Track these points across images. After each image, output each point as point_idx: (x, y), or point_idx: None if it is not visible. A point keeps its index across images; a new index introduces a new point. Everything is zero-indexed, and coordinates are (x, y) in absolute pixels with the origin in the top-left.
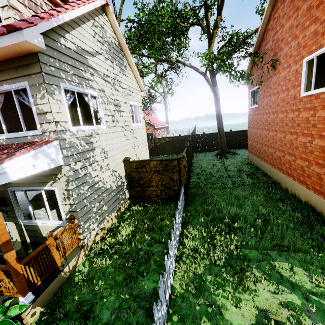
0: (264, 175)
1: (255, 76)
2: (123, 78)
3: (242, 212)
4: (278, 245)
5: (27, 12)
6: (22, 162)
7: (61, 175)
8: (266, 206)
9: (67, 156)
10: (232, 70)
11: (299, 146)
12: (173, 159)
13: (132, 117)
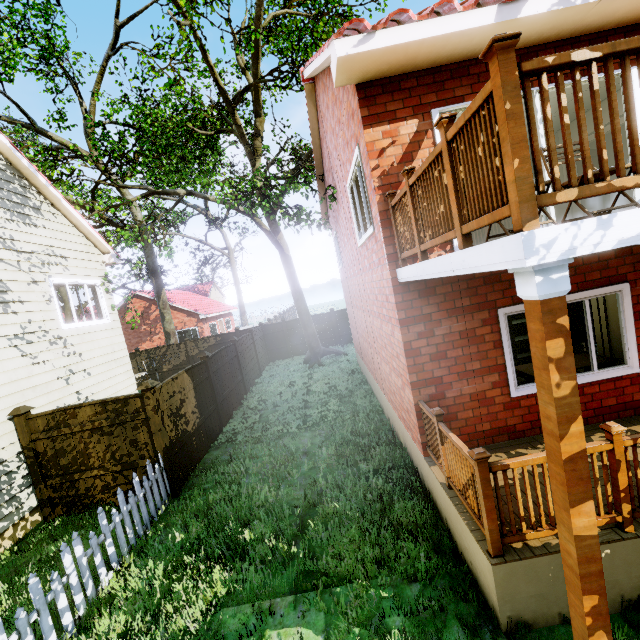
0: (368, 393)
1: (331, 215)
2: (25, 231)
3: (284, 493)
4: (310, 573)
5: None
6: None
7: None
8: (336, 469)
9: None
10: (276, 206)
11: (378, 336)
12: (131, 397)
13: (150, 301)
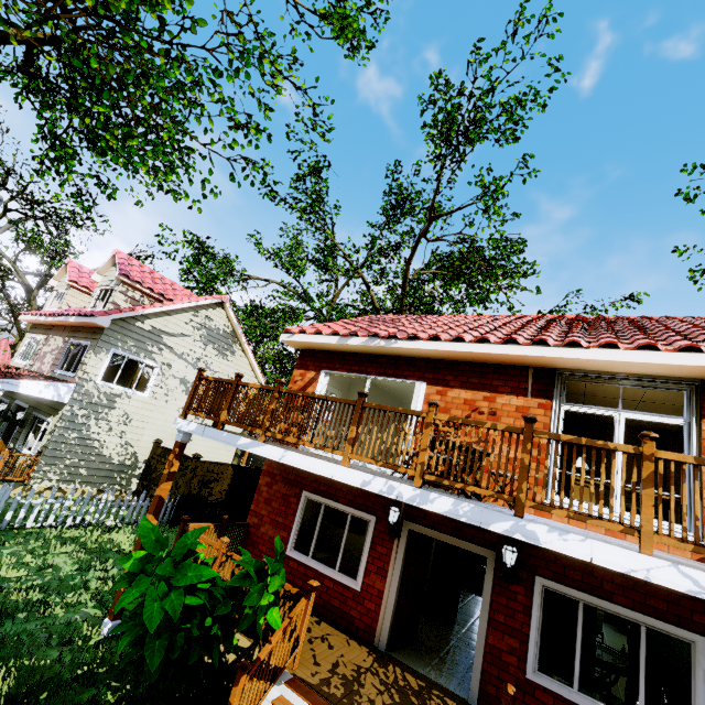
0: None
1: None
2: (220, 361)
3: None
4: None
5: (125, 305)
6: (34, 385)
7: (61, 412)
8: None
9: (77, 399)
10: None
11: None
12: (190, 458)
13: None
